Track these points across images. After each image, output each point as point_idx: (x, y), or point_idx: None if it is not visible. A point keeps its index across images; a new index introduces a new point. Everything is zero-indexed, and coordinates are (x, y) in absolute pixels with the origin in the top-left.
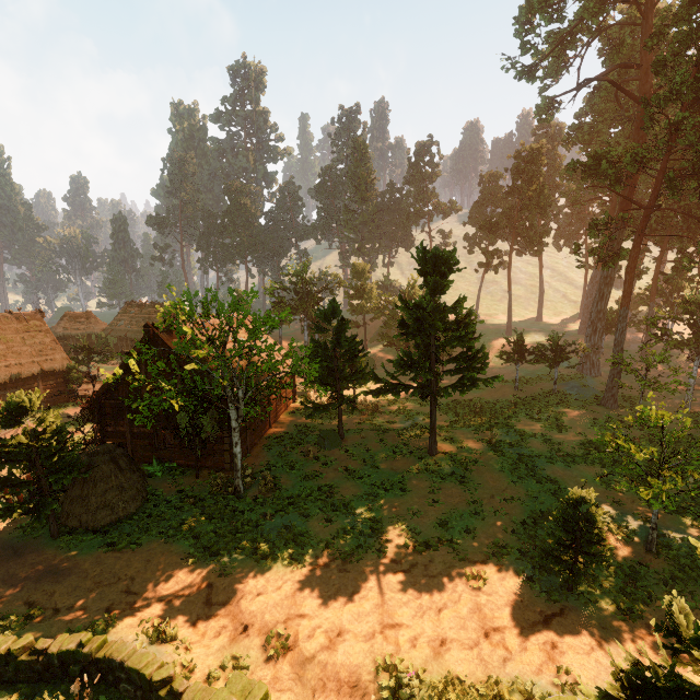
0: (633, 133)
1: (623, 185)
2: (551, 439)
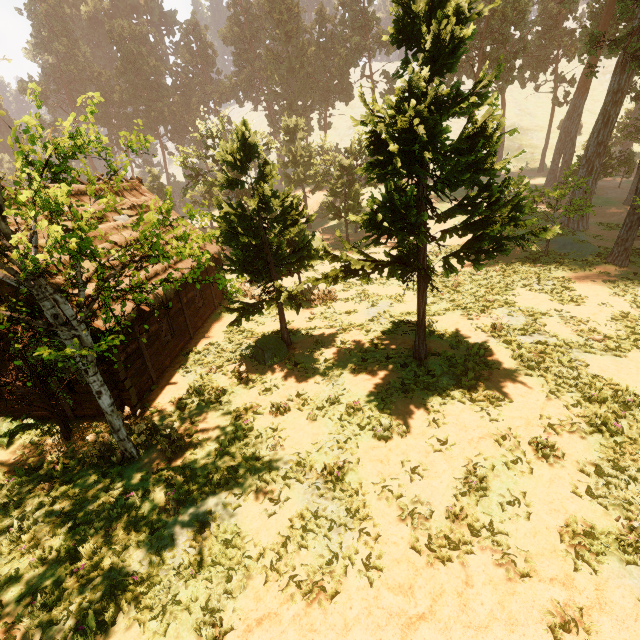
0: None
1: None
2: (573, 316)
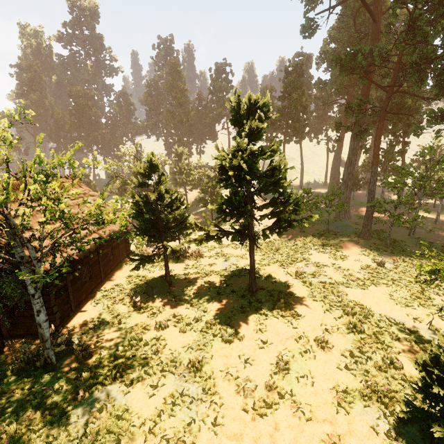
0: (370, 44)
1: (369, 77)
2: (340, 266)
